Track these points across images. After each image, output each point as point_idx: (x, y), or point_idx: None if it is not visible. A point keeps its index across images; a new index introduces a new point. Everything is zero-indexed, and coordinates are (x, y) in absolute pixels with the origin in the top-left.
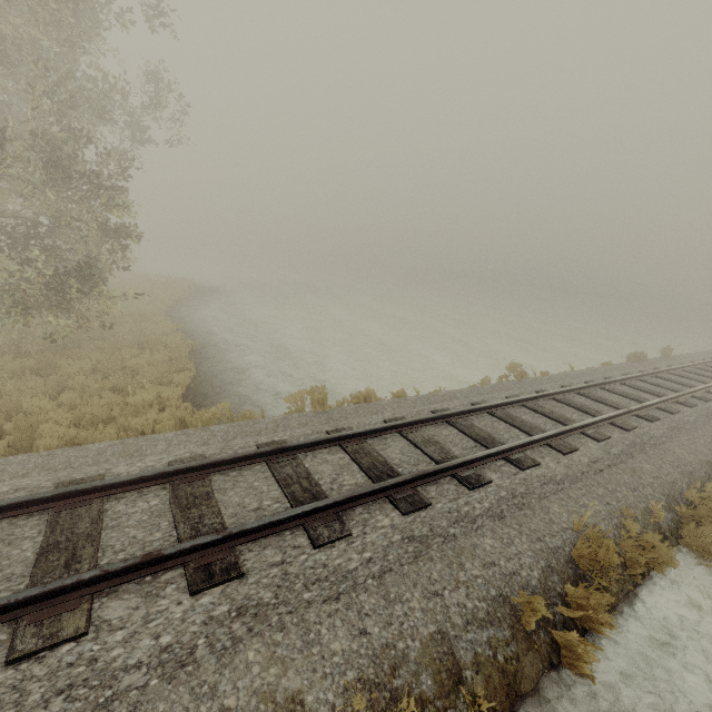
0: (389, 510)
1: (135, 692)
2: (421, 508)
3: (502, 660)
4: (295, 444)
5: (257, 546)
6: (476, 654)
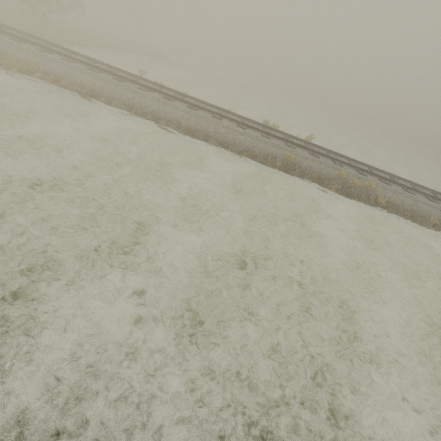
0: None
1: None
2: None
3: None
4: None
5: None
6: None
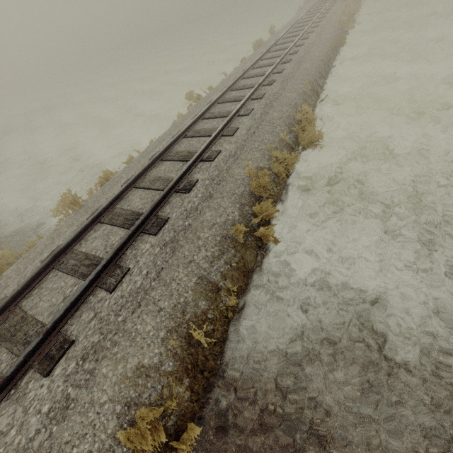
0: (147, 238)
1: (46, 443)
2: (164, 224)
3: (235, 265)
4: (65, 244)
5: (75, 319)
6: (222, 273)
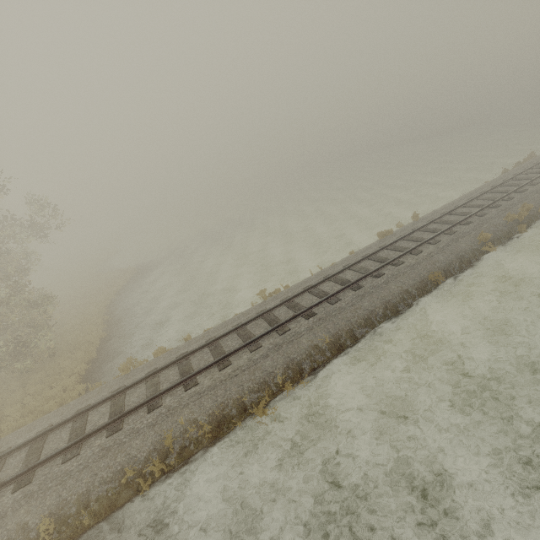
0: (104, 436)
1: None
2: (116, 432)
3: (110, 495)
4: (85, 409)
5: (44, 468)
6: (99, 495)
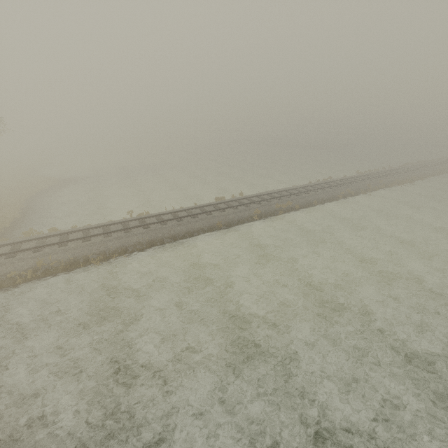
0: (3, 258)
1: None
2: (11, 258)
3: (0, 281)
4: None
5: None
6: None
